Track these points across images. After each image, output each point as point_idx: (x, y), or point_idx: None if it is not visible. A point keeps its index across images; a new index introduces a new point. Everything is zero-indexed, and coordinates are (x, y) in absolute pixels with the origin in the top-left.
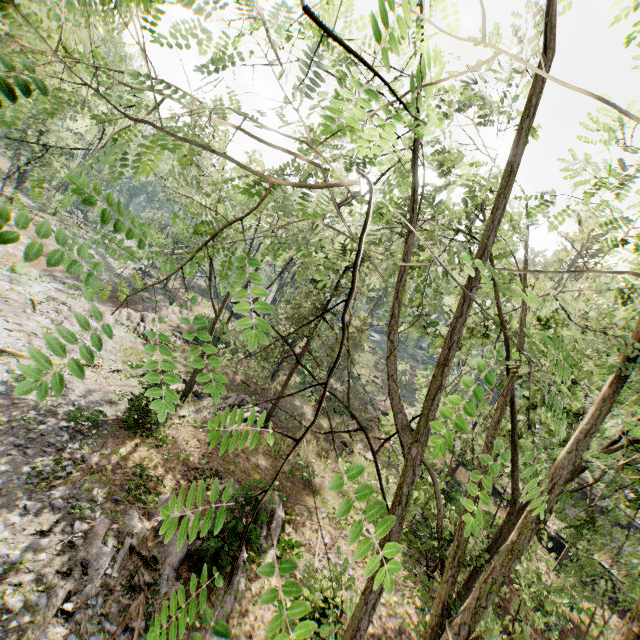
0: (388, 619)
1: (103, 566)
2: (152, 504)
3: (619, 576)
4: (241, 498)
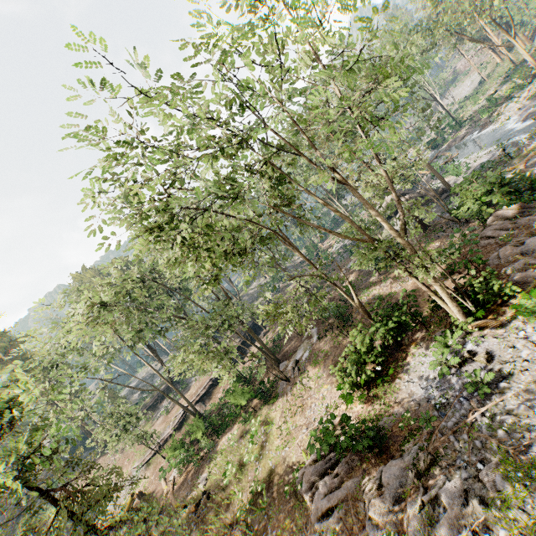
0: (323, 377)
1: (450, 486)
2: (391, 534)
3: (236, 344)
4: (322, 492)
